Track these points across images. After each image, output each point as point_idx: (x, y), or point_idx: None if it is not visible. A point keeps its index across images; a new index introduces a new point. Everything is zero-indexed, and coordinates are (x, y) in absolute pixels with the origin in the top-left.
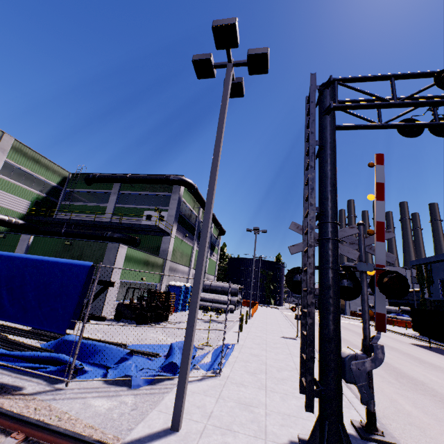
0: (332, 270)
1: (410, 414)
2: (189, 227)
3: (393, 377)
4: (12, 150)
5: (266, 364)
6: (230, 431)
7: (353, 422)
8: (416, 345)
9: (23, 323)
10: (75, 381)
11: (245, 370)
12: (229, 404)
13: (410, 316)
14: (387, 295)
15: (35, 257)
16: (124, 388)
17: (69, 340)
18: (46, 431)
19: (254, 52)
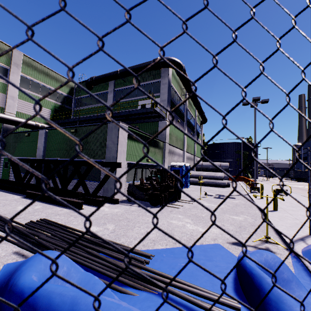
0: None
1: None
2: (179, 113)
3: None
4: (24, 65)
5: None
6: None
7: None
8: None
9: None
10: None
11: None
12: None
13: None
14: None
15: None
16: None
17: (20, 282)
18: None
19: None
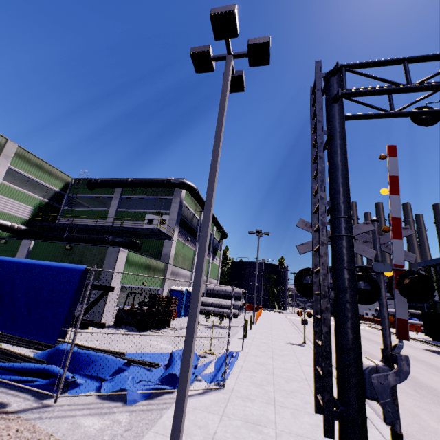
0: (348, 270)
1: (437, 432)
2: (191, 230)
3: (411, 388)
4: (15, 157)
5: (274, 374)
6: None
7: None
8: (429, 350)
9: (11, 332)
10: (66, 396)
11: (251, 382)
12: (234, 423)
13: (419, 320)
14: (409, 299)
15: (27, 260)
16: (119, 403)
17: (63, 349)
18: None
19: (254, 41)
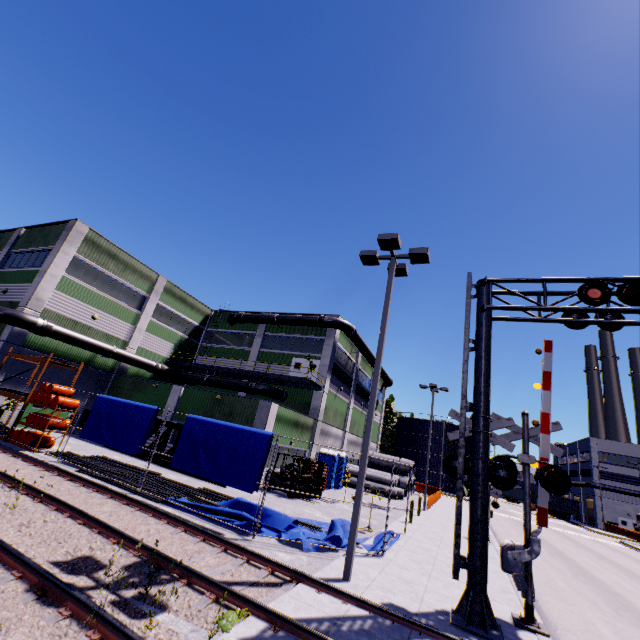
0: (481, 460)
1: (601, 636)
2: (345, 377)
3: (612, 607)
4: (163, 292)
5: (435, 558)
6: (391, 591)
7: (512, 614)
8: None
9: (217, 480)
10: (257, 537)
11: (410, 558)
12: (390, 577)
13: None
14: (547, 490)
15: (224, 423)
16: (297, 549)
17: (243, 501)
18: (260, 558)
19: (415, 251)
